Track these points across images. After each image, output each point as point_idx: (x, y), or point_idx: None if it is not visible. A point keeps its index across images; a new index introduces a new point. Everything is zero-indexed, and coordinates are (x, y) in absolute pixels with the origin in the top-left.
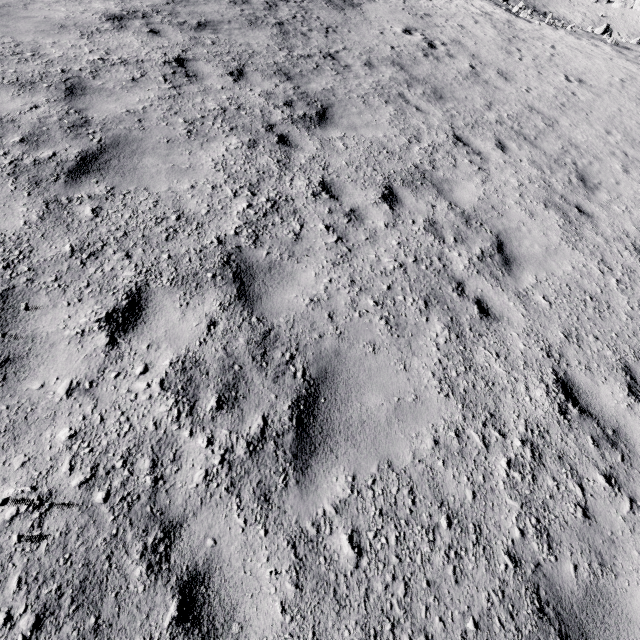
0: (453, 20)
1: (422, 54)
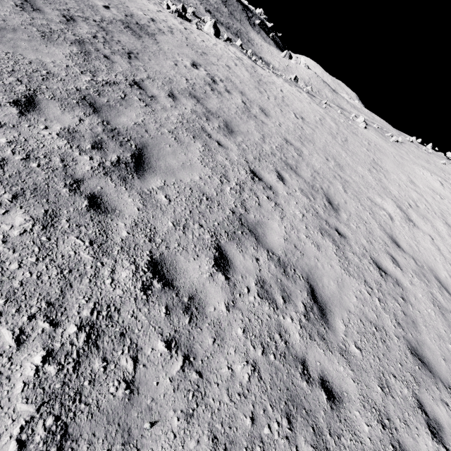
0: (222, 60)
1: (209, 88)
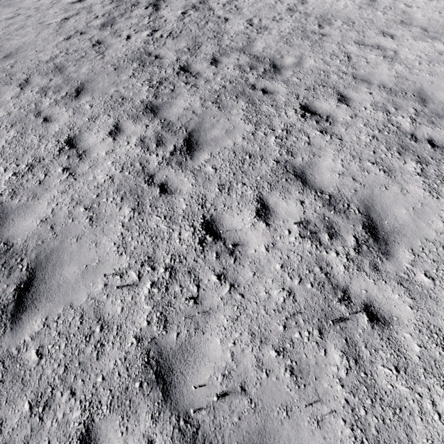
0: None
1: None
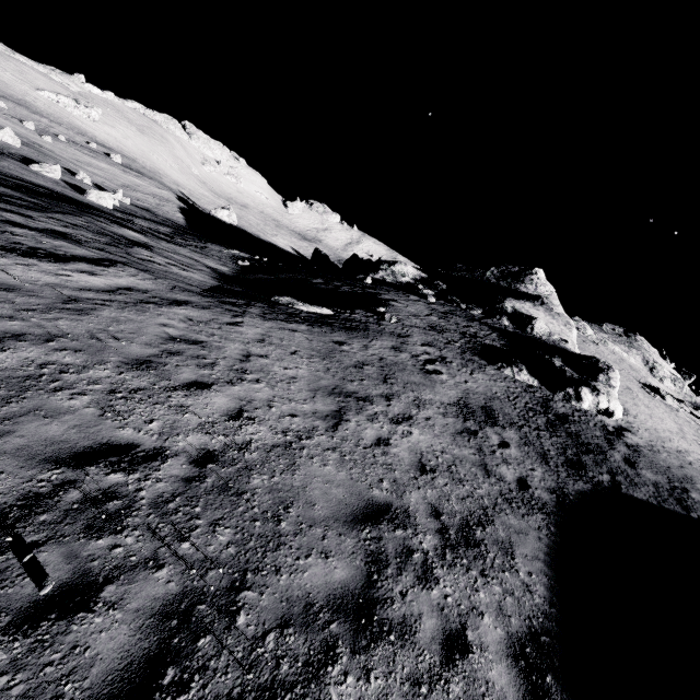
0: None
1: None
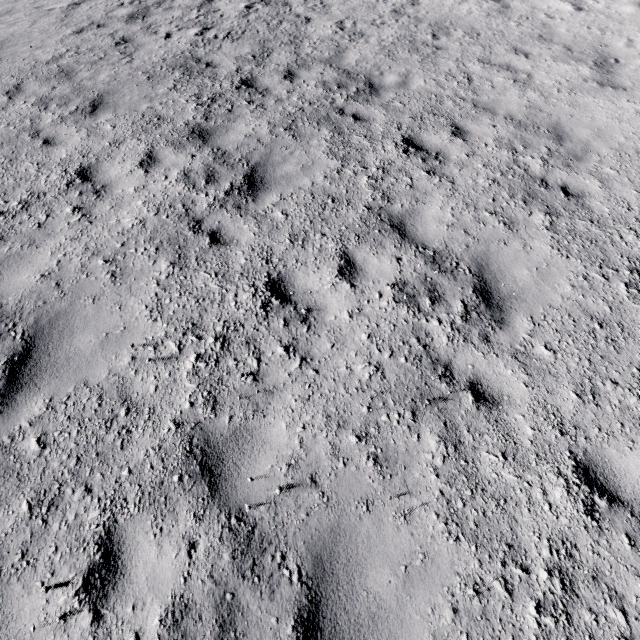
0: None
1: None
